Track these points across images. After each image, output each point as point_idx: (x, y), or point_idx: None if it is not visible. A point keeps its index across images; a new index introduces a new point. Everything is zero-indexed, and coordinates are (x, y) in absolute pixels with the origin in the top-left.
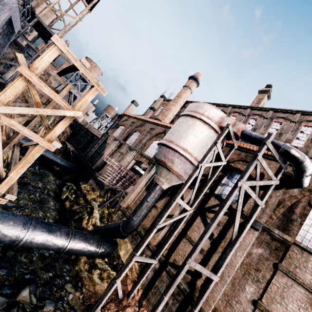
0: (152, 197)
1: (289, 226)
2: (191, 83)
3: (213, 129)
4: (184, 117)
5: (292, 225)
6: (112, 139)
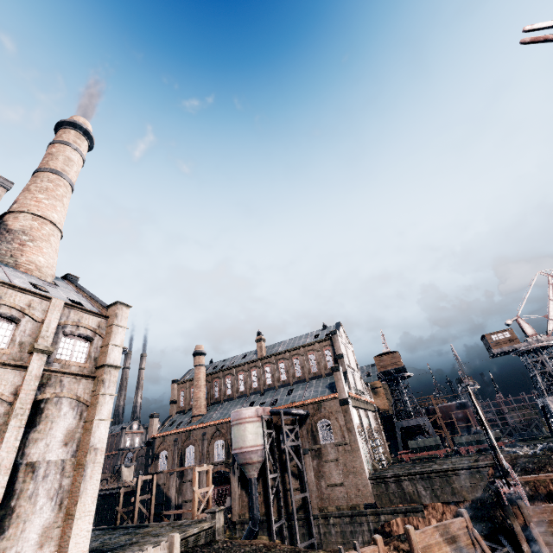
0: (254, 489)
1: (316, 439)
2: (199, 359)
3: (256, 421)
4: (236, 425)
5: (316, 438)
6: (163, 475)
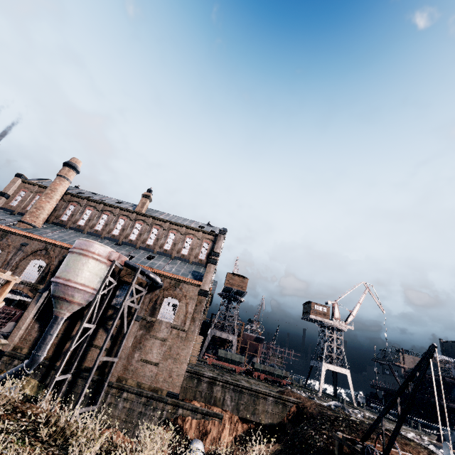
0: (55, 329)
1: (155, 312)
2: (69, 172)
3: (104, 263)
4: (77, 254)
5: (156, 311)
6: None
